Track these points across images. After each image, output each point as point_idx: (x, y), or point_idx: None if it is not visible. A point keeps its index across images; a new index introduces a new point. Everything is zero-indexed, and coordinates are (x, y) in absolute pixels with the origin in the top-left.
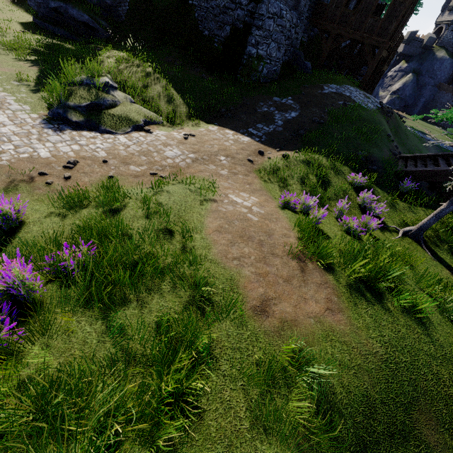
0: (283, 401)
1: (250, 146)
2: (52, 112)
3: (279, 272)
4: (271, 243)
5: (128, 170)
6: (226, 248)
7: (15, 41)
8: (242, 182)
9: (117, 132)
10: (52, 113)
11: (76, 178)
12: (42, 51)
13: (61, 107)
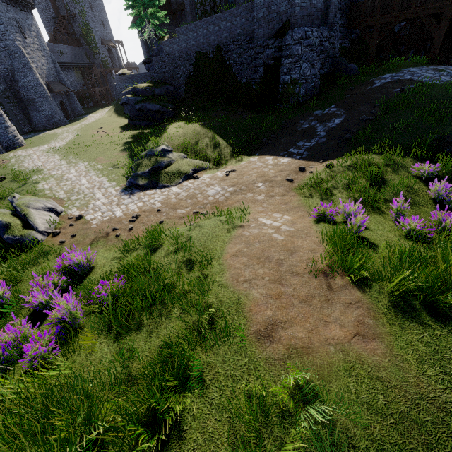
0: (275, 444)
1: (289, 166)
2: (128, 183)
3: (295, 293)
4: (292, 261)
5: (175, 214)
6: (239, 271)
7: (115, 140)
8: (278, 203)
9: (171, 185)
10: (128, 183)
11: (136, 228)
12: (130, 141)
13: (133, 177)
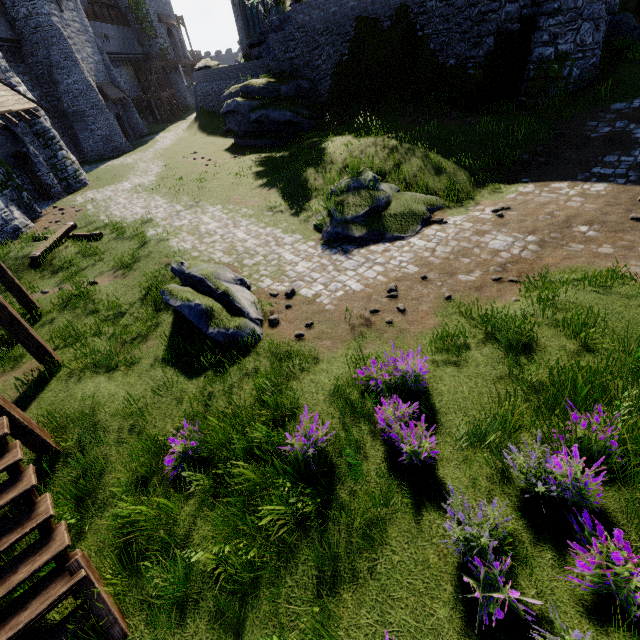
0: None
1: (617, 197)
2: (327, 234)
3: None
4: None
5: (460, 283)
6: None
7: (236, 170)
8: None
9: (406, 235)
10: (328, 235)
11: (411, 309)
12: (263, 170)
13: (337, 224)
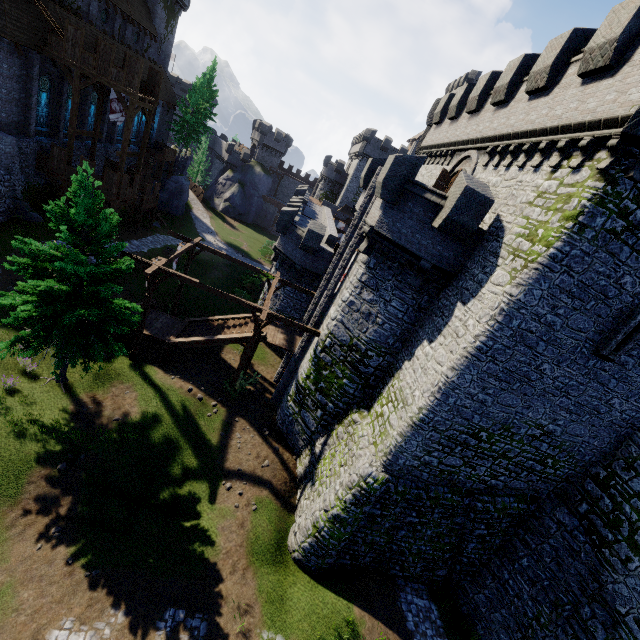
0: None
1: None
2: None
3: None
4: None
5: None
6: None
7: None
8: None
9: None
10: None
11: None
12: None
13: None
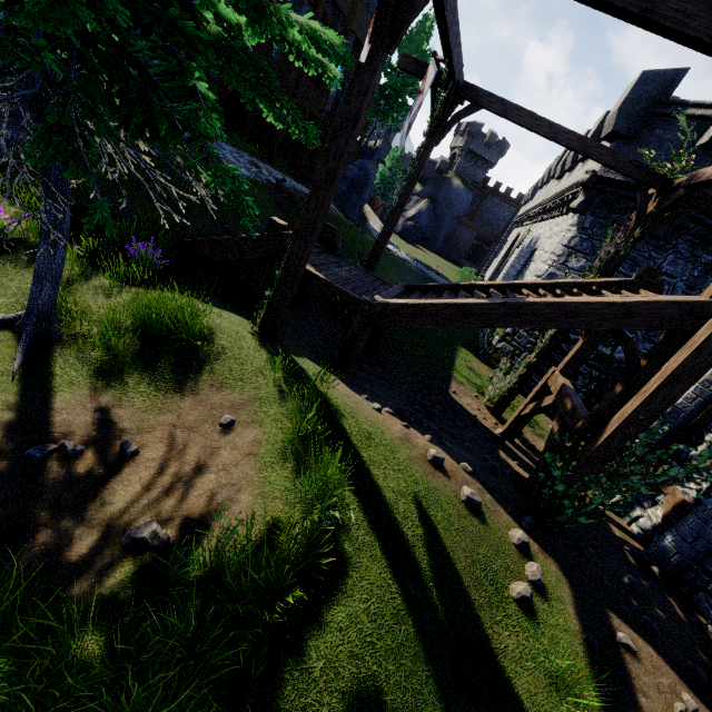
0: None
1: None
2: None
3: None
4: None
5: None
6: None
7: None
8: None
9: None
10: None
11: None
12: None
13: None
